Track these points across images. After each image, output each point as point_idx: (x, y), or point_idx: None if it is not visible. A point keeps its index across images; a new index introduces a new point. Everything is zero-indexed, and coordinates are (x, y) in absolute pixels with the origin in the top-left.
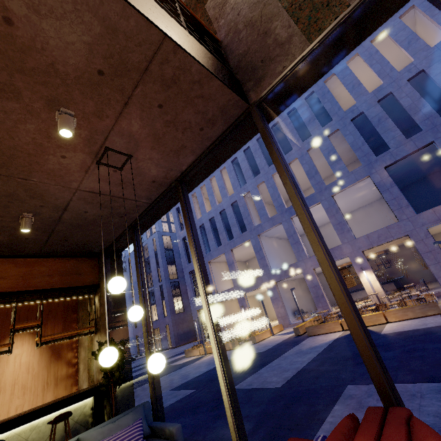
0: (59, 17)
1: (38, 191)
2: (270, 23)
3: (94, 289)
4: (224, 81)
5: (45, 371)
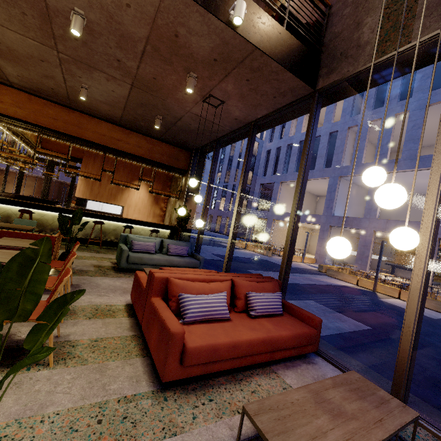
0: (200, 36)
1: (168, 107)
2: (366, 16)
3: (183, 172)
4: (295, 73)
5: (150, 207)
